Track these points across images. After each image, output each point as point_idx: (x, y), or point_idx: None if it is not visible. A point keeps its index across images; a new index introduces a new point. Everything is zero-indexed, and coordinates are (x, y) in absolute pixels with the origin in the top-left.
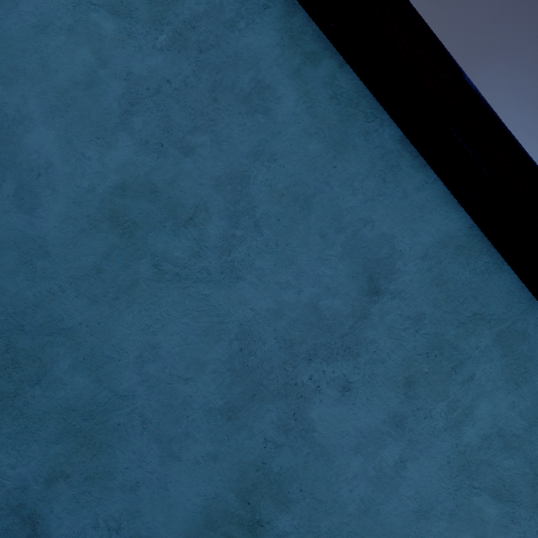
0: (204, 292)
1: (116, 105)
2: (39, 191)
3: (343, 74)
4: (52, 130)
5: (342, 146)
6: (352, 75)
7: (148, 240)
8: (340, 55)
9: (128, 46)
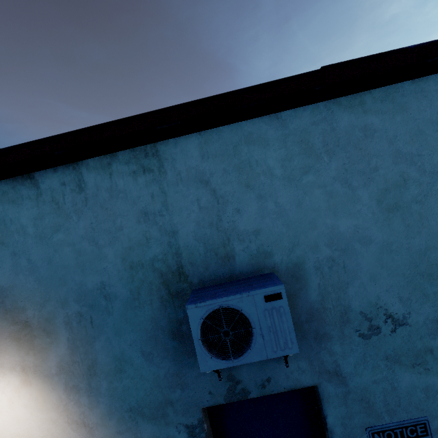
0: (436, 188)
1: (344, 189)
2: (364, 235)
3: (374, 94)
4: (342, 219)
5: (403, 107)
6: (376, 90)
7: (405, 201)
8: (366, 91)
9: (322, 174)
